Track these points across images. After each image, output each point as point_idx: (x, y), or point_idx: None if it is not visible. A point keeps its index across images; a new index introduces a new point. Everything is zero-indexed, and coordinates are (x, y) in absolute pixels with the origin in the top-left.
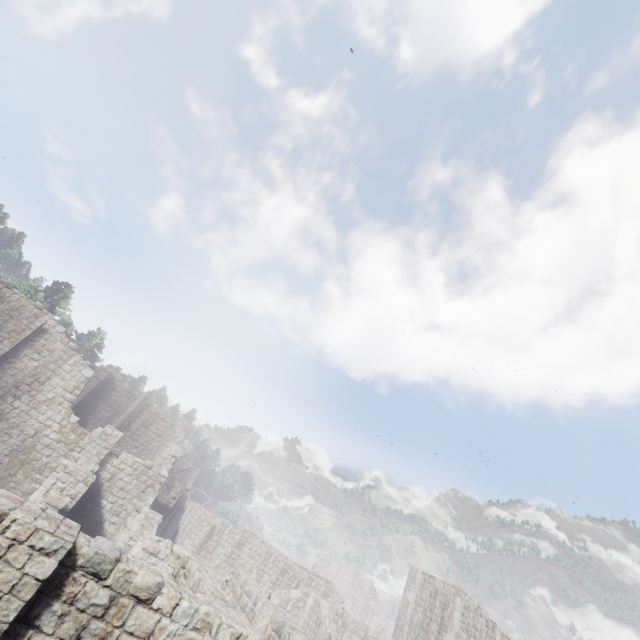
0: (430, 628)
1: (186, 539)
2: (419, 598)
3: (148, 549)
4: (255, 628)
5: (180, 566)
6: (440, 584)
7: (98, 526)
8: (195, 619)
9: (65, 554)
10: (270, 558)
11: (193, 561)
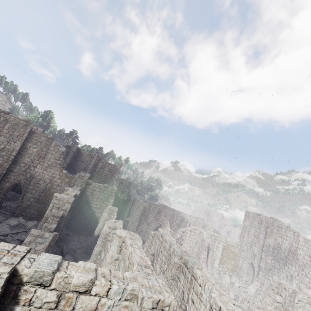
0: (259, 236)
1: (134, 213)
2: (251, 224)
3: (110, 227)
4: (172, 261)
5: (121, 242)
6: (263, 217)
7: (93, 214)
8: (125, 294)
9: (4, 281)
10: (174, 216)
11: (127, 239)
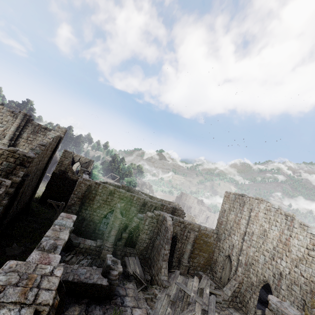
0: (240, 222)
1: (71, 195)
2: (232, 207)
3: None
4: None
5: None
6: (247, 198)
7: None
8: None
9: None
10: (134, 198)
11: None
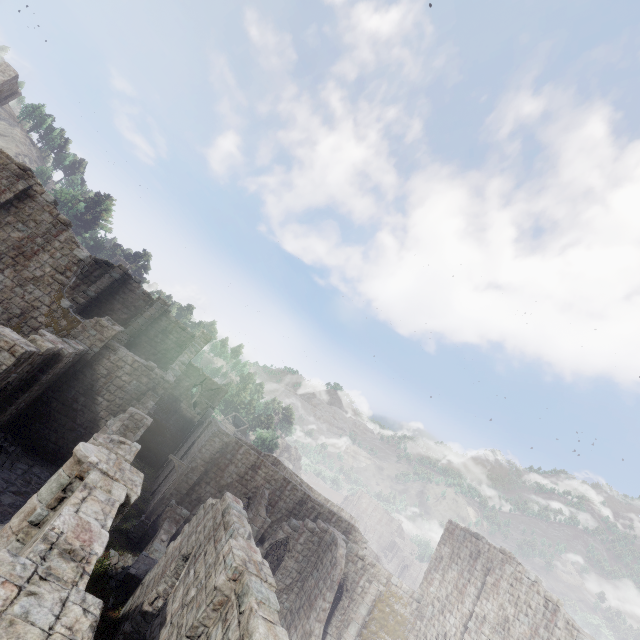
0: (466, 590)
1: (195, 452)
2: (456, 555)
3: None
4: (211, 581)
5: (74, 475)
6: (484, 546)
7: (93, 423)
8: None
9: None
10: (287, 485)
11: (93, 471)
